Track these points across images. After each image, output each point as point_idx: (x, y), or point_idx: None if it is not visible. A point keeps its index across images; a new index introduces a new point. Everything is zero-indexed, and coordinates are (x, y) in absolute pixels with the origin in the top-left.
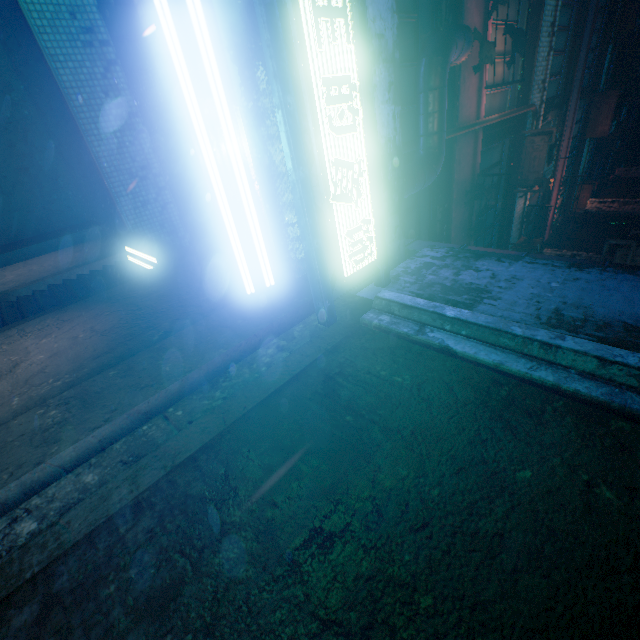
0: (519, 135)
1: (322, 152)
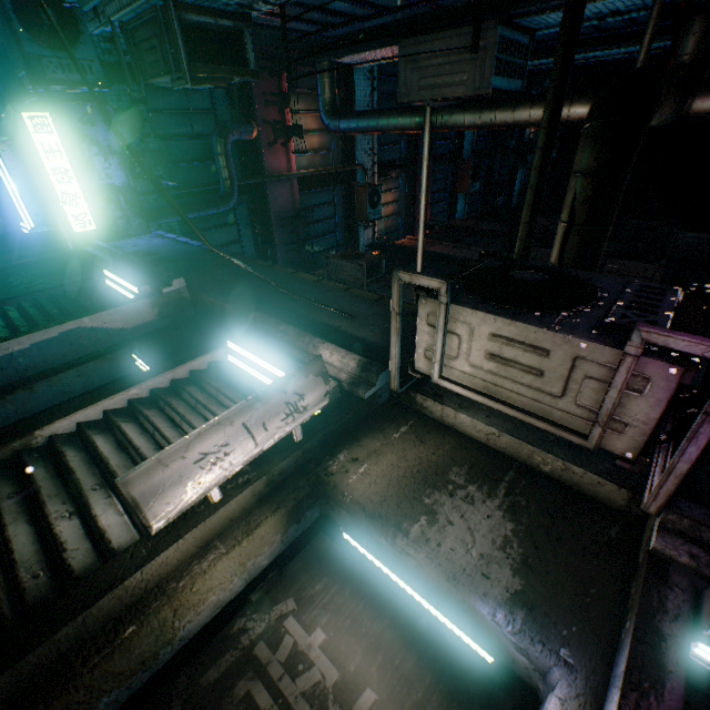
0: (350, 185)
1: (56, 189)
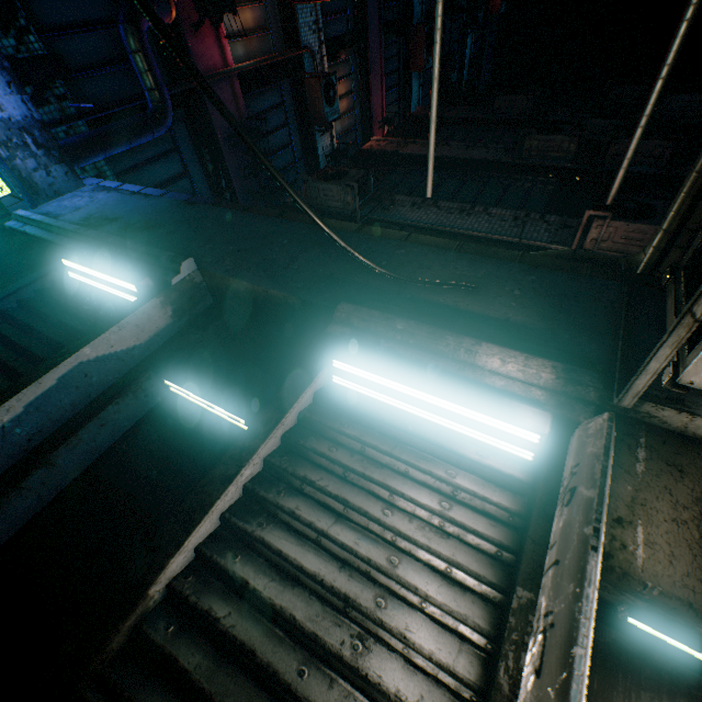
0: (299, 77)
1: None
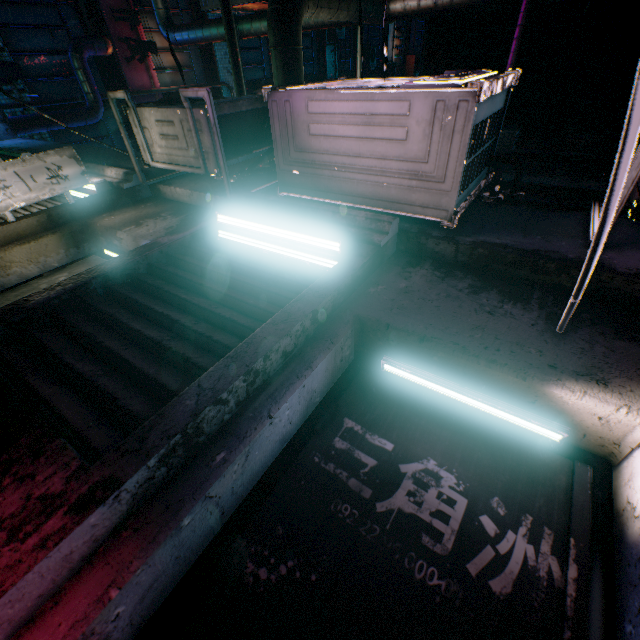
0: None
1: None
